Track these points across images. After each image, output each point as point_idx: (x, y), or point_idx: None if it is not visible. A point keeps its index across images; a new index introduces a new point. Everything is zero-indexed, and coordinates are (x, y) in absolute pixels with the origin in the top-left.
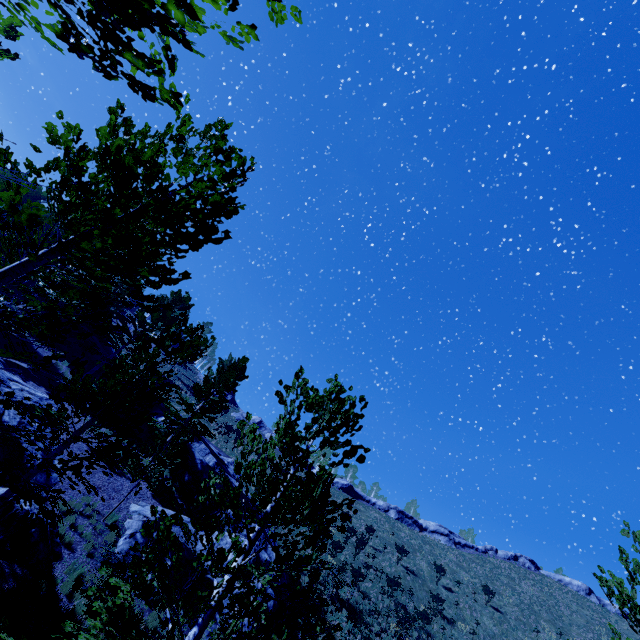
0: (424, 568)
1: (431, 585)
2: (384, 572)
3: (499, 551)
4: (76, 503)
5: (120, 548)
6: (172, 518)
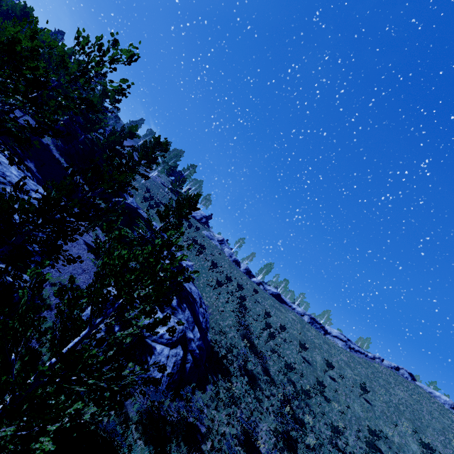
0: (318, 361)
1: (319, 373)
2: (284, 358)
3: (385, 361)
4: (62, 279)
5: (86, 312)
6: None
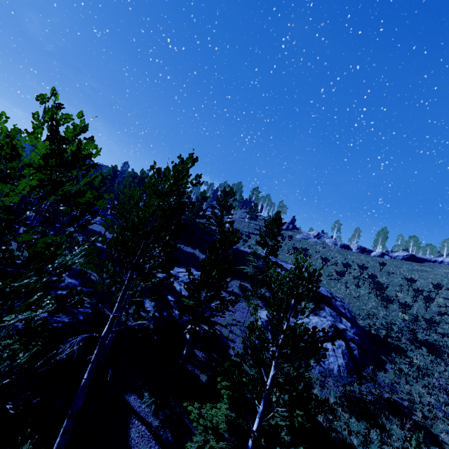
0: None
1: None
2: None
3: None
4: (227, 320)
5: None
6: (234, 356)
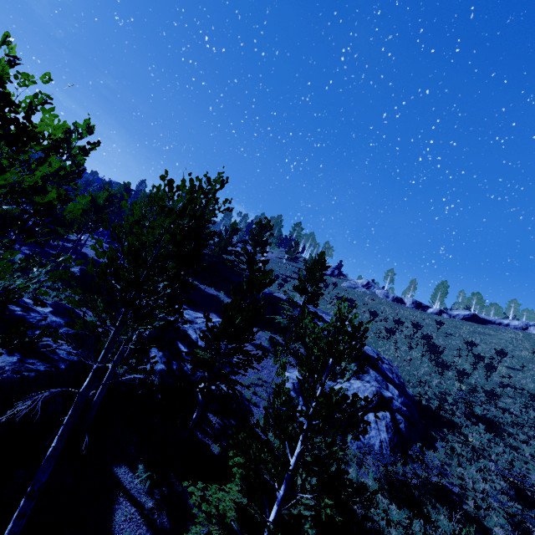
0: None
1: None
2: (524, 389)
3: None
4: (251, 380)
5: None
6: (253, 425)
